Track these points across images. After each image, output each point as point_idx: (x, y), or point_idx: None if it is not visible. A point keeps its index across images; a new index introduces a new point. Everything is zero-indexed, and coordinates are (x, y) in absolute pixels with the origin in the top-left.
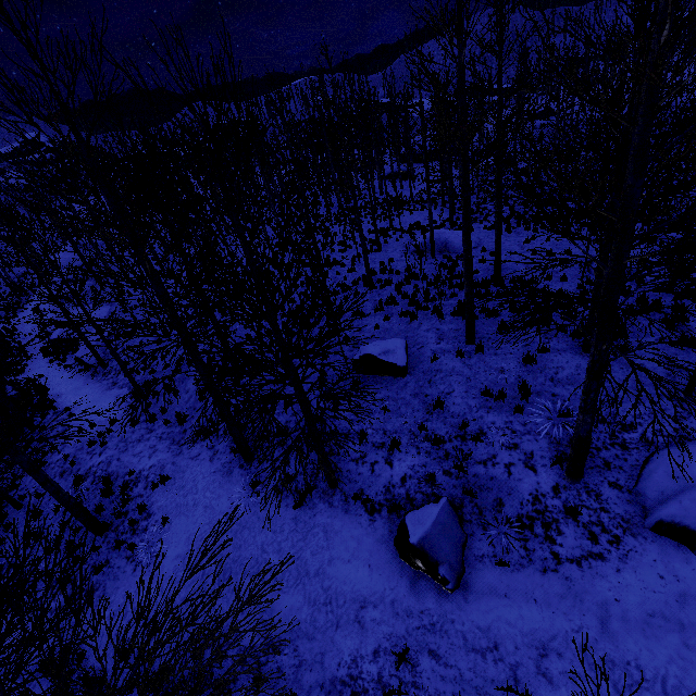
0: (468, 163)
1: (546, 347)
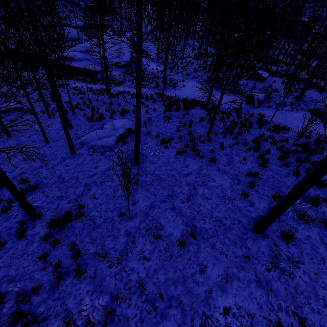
0: (326, 18)
1: (309, 88)
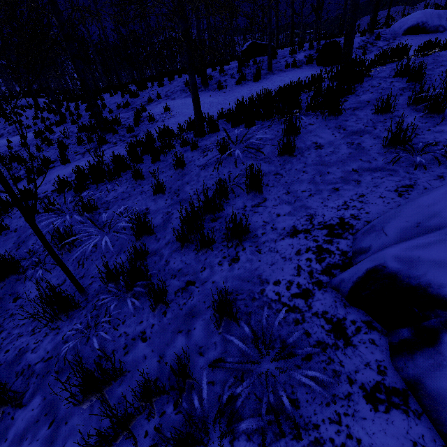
0: None
1: None
